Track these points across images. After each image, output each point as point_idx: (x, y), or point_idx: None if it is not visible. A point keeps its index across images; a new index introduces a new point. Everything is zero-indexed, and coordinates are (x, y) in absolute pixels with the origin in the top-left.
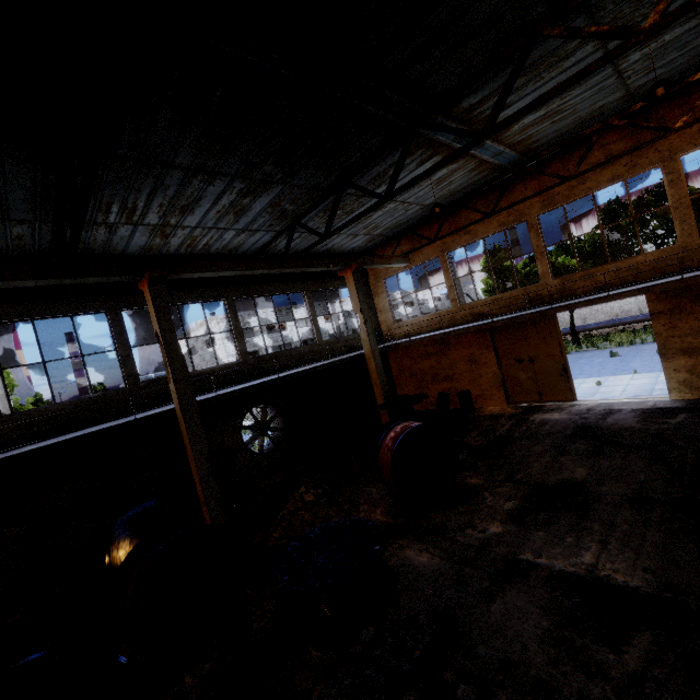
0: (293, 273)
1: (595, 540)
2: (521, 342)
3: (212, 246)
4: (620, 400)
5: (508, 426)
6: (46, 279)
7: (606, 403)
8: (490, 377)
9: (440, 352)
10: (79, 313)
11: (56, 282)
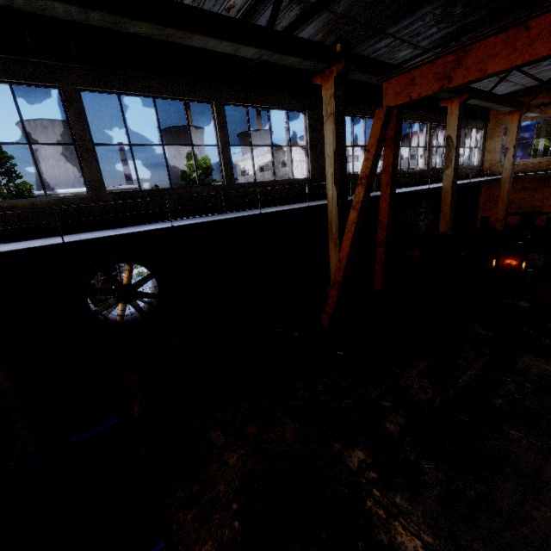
0: None
1: None
2: None
3: None
4: None
5: None
6: None
7: None
8: None
9: (536, 188)
10: None
11: None
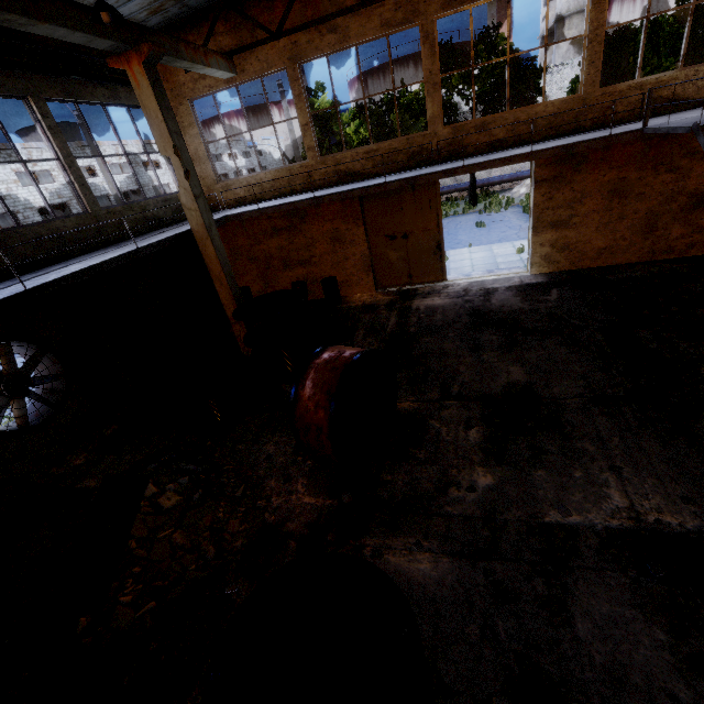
0: None
1: (604, 469)
2: (395, 214)
3: None
4: (488, 278)
5: (394, 318)
6: None
7: (476, 281)
8: (358, 259)
9: (292, 227)
10: None
11: None
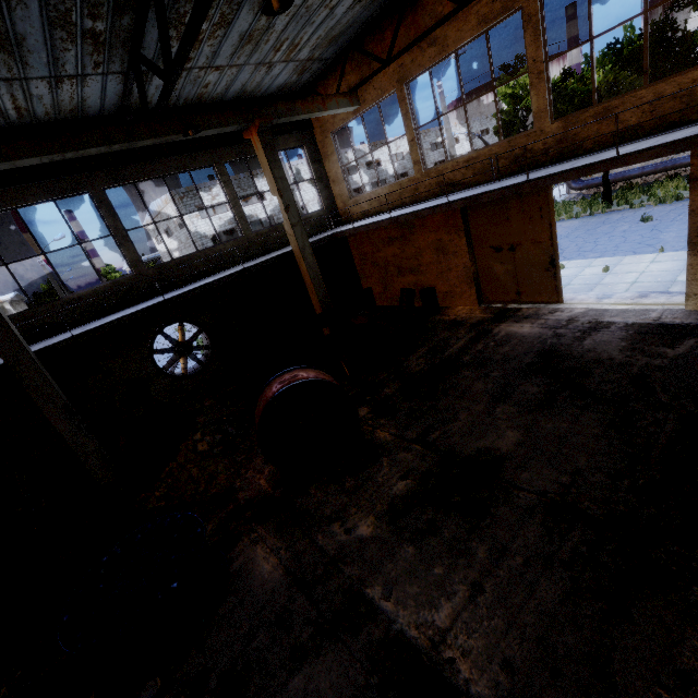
0: (191, 139)
1: (468, 581)
2: (500, 224)
3: (34, 110)
4: (617, 306)
5: (463, 341)
6: None
7: (597, 309)
8: (460, 271)
9: (403, 237)
10: None
11: None
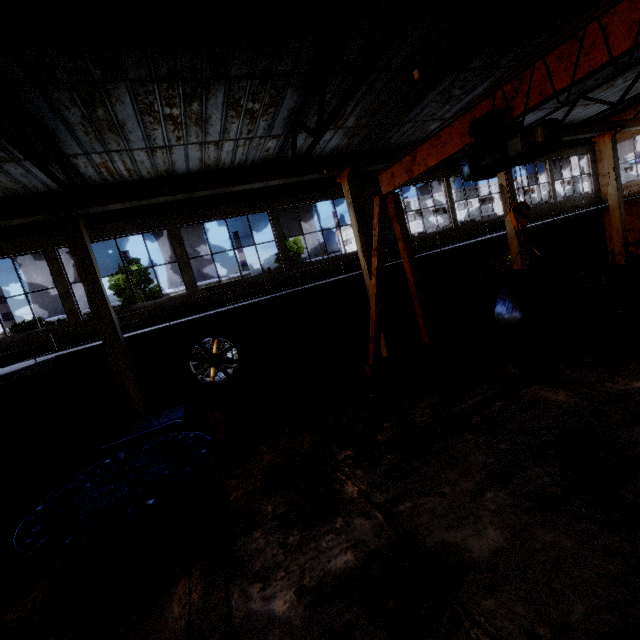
0: None
1: None
2: None
3: None
4: None
5: None
6: None
7: None
8: None
9: None
10: (433, 180)
11: None
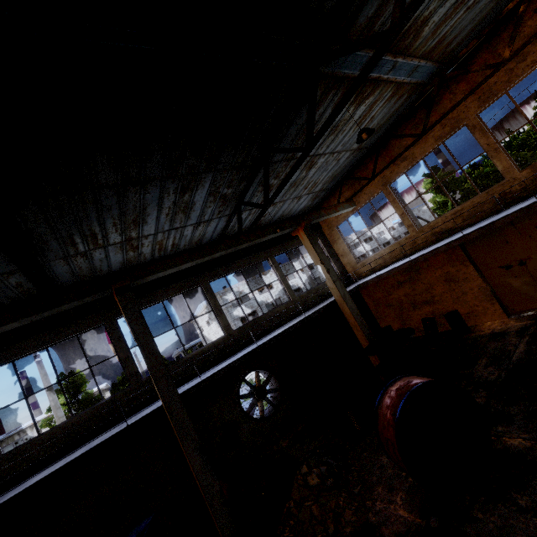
0: (255, 246)
1: None
2: (501, 248)
3: (179, 244)
4: None
5: (522, 345)
6: (25, 318)
7: None
8: (476, 292)
9: (411, 279)
10: (82, 331)
11: (38, 317)
